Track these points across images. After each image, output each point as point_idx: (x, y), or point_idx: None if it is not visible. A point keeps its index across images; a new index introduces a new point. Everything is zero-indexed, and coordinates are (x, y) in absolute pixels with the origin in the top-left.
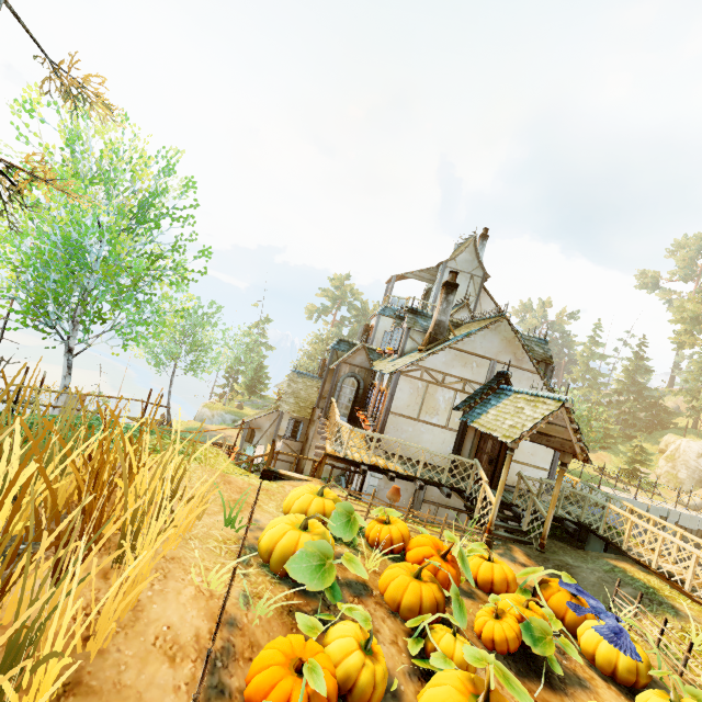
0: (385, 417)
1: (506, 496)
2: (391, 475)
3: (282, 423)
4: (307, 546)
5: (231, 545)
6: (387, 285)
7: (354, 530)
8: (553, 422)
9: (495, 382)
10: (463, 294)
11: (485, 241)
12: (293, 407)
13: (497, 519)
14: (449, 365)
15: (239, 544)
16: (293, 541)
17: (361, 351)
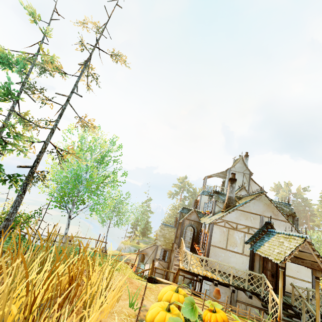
0: (208, 248)
1: (287, 299)
2: (215, 282)
3: (158, 252)
4: (170, 321)
5: (132, 318)
6: (203, 180)
7: (196, 315)
8: (302, 250)
9: (265, 227)
10: (241, 182)
11: (247, 158)
12: (163, 243)
13: (286, 316)
14: (238, 219)
15: (136, 318)
16: (162, 317)
17: (193, 213)
